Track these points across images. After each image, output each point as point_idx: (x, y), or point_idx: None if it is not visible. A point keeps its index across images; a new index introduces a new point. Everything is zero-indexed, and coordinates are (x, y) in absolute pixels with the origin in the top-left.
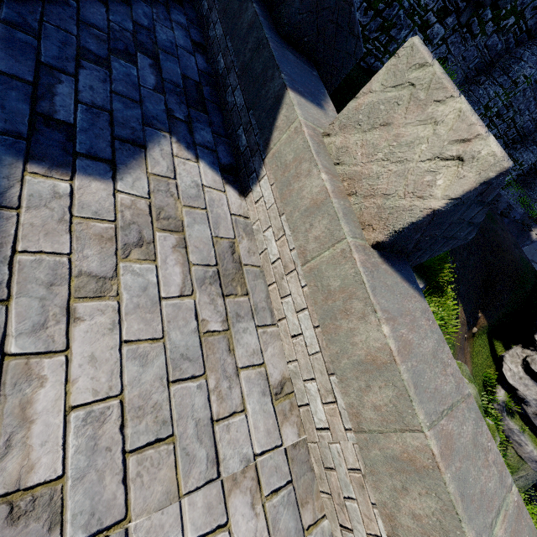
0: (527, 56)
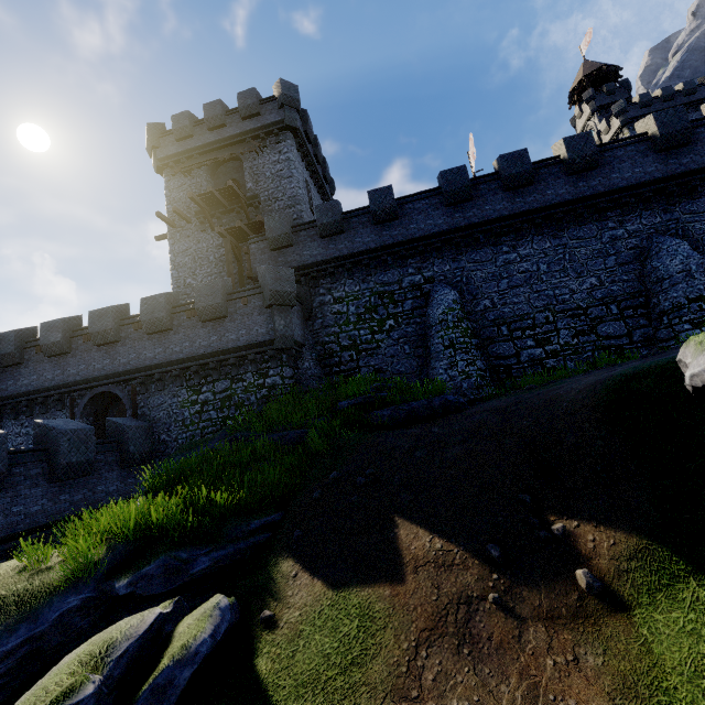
0: (430, 310)
